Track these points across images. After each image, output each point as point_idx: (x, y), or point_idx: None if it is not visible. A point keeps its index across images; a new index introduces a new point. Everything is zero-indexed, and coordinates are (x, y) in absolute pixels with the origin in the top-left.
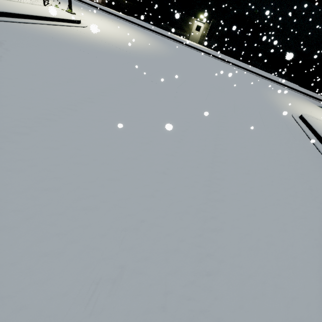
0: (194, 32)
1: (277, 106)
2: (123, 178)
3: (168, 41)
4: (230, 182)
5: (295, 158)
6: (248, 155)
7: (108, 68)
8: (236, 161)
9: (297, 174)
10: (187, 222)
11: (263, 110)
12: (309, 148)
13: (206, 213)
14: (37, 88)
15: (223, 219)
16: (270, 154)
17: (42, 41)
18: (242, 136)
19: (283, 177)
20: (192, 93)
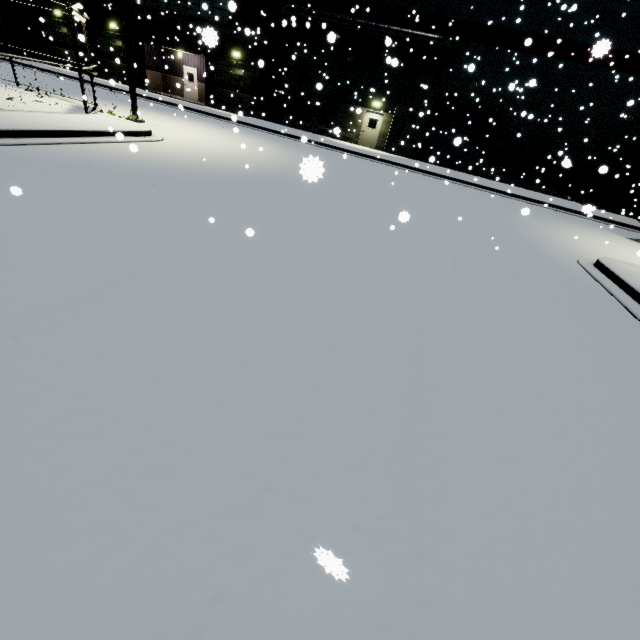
0: (367, 130)
1: (545, 248)
2: (182, 463)
3: (319, 149)
4: (457, 442)
5: (604, 358)
6: (494, 363)
7: (191, 208)
8: (468, 383)
9: (617, 398)
10: (347, 581)
11: (517, 258)
12: (630, 330)
13: (398, 543)
14: (26, 263)
15: (446, 559)
16: (546, 356)
17: (65, 171)
18: (477, 319)
19: (585, 411)
20: (365, 239)
